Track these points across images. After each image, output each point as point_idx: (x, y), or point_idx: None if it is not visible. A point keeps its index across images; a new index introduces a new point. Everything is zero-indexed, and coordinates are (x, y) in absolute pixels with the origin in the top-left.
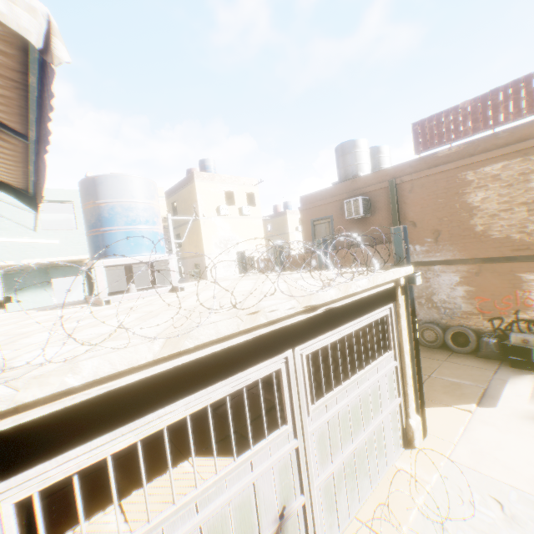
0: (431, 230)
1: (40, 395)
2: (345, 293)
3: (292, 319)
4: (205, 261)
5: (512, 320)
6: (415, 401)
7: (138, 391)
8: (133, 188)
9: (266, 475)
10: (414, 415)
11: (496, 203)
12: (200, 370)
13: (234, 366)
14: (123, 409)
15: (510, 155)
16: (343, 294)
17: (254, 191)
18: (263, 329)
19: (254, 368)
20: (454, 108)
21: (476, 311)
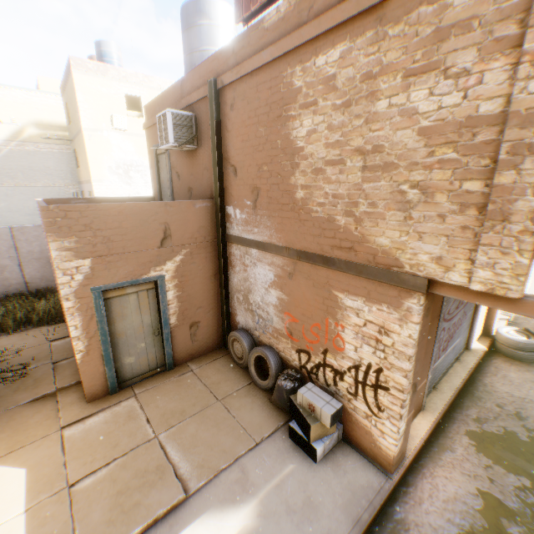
0: (251, 186)
1: None
2: None
3: None
4: (94, 189)
5: (321, 363)
6: None
7: None
8: None
9: None
10: None
11: (326, 144)
12: None
13: None
14: None
15: (357, 24)
16: None
17: None
18: None
19: None
20: None
21: (286, 333)
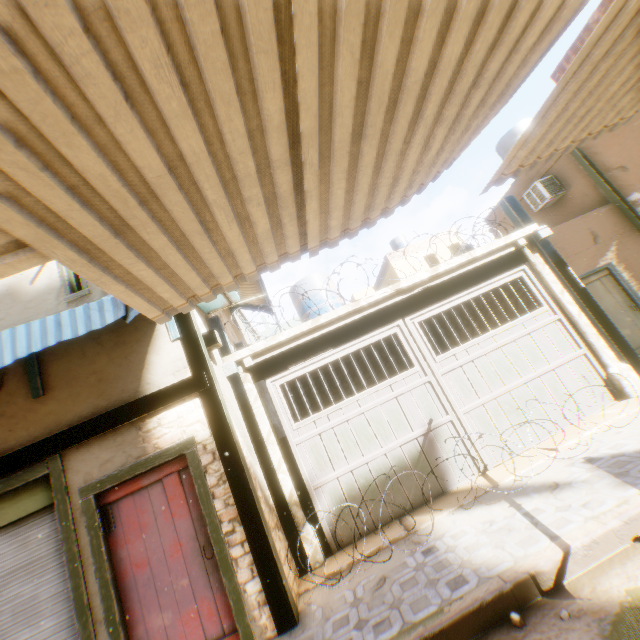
0: None
1: (274, 343)
2: (435, 272)
3: (392, 301)
4: None
5: None
6: (611, 350)
7: (310, 346)
8: (314, 282)
9: (406, 396)
10: (615, 363)
11: None
12: (337, 336)
13: (358, 332)
14: (306, 353)
15: None
16: (433, 274)
17: (456, 241)
18: (370, 310)
19: (374, 333)
20: (583, 30)
21: None
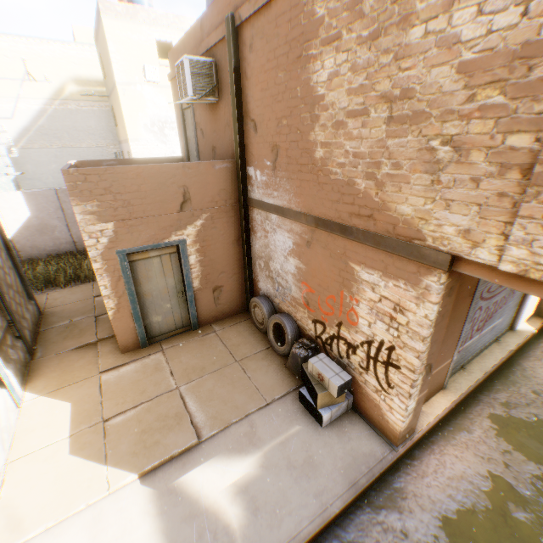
0: (271, 144)
1: None
2: None
3: None
4: (131, 149)
5: (335, 335)
6: None
7: None
8: None
9: None
10: None
11: (348, 91)
12: None
13: None
14: None
15: None
16: None
17: None
18: None
19: None
20: None
21: (304, 302)
